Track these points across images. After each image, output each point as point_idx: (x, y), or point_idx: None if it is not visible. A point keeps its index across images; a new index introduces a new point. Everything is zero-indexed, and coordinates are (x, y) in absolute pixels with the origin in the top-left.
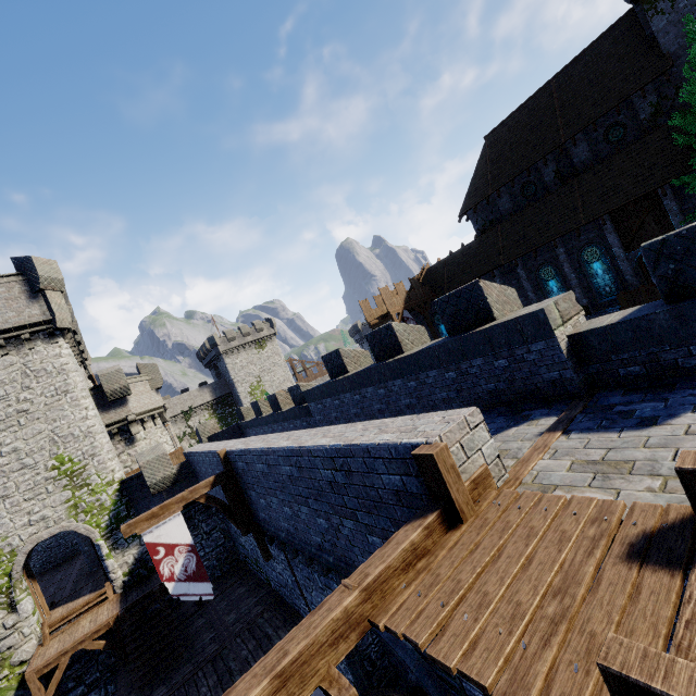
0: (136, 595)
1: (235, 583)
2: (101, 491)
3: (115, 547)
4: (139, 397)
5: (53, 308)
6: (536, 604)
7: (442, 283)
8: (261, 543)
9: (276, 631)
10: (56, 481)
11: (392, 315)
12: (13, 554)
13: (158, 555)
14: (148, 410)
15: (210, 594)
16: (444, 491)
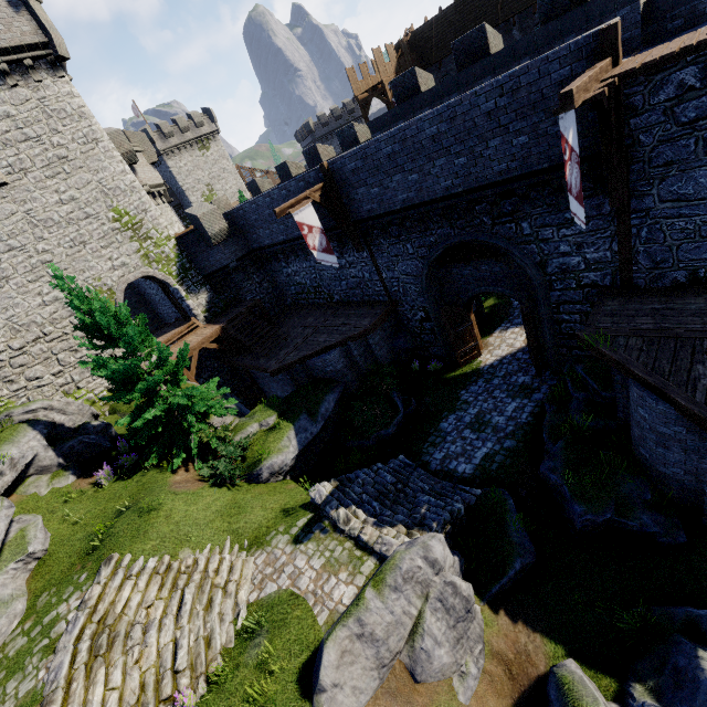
0: (226, 318)
1: (295, 312)
2: (163, 244)
3: (189, 292)
4: (142, 169)
5: (45, 25)
6: (679, 45)
7: (429, 51)
8: (357, 238)
9: (357, 310)
10: (121, 232)
11: (385, 86)
12: (111, 292)
13: (304, 231)
14: (154, 185)
15: (336, 264)
16: (614, 48)
